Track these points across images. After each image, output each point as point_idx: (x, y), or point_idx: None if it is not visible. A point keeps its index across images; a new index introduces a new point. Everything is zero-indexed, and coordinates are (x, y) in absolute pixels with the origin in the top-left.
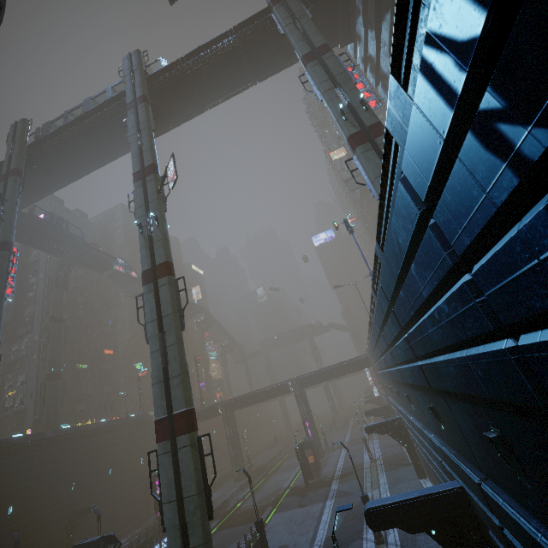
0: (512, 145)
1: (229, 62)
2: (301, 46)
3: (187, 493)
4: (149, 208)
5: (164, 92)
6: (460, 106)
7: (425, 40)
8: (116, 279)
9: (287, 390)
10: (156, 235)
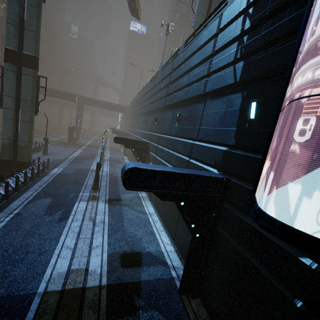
0: (245, 24)
1: None
2: None
3: (24, 97)
4: None
5: None
6: (247, 6)
7: None
8: None
9: (74, 99)
10: None
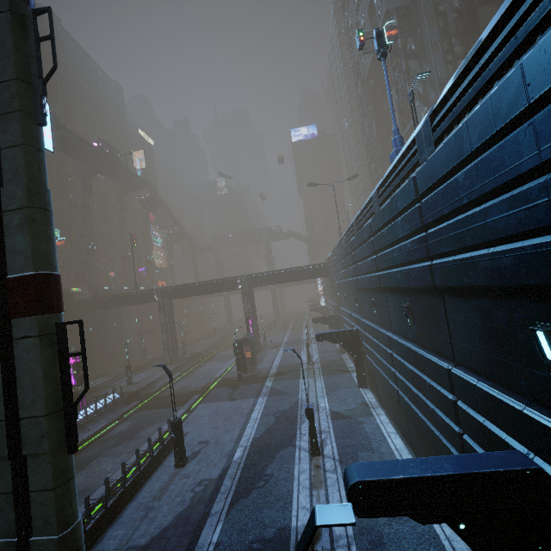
0: None
1: None
2: None
3: (26, 412)
4: None
5: None
6: None
7: None
8: None
9: (234, 286)
10: None
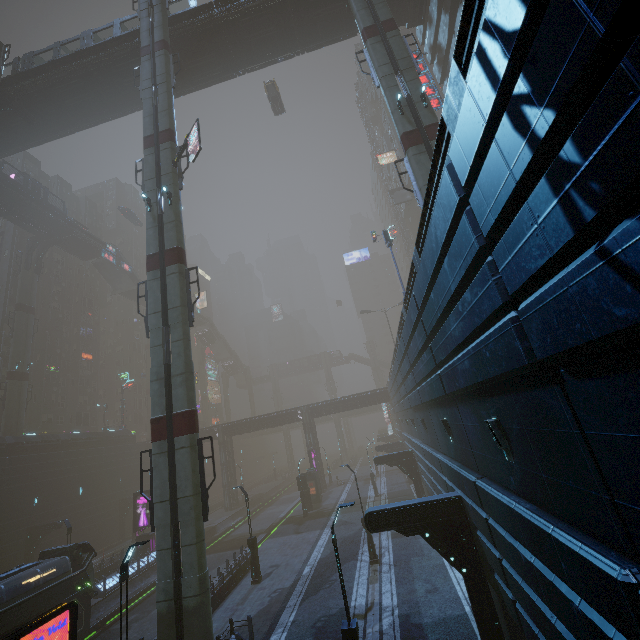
0: (530, 125)
1: (274, 19)
2: (364, 16)
3: (182, 494)
4: (161, 182)
5: (189, 42)
6: (501, 91)
7: (483, 26)
8: (104, 270)
9: (295, 418)
10: (167, 216)
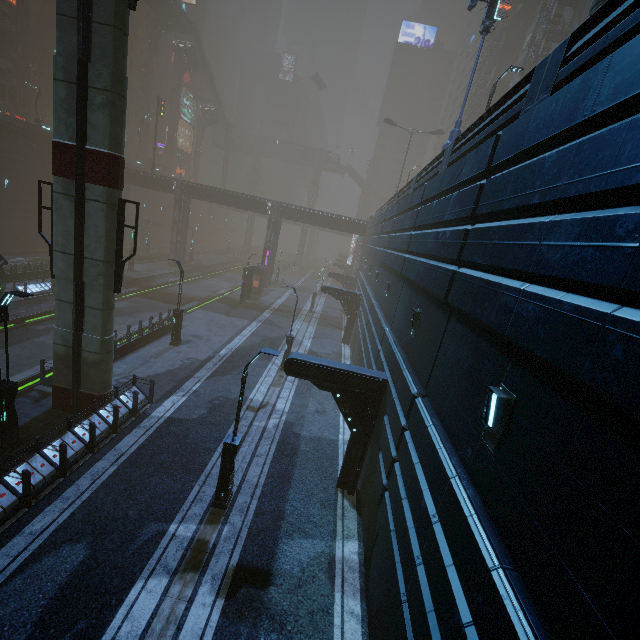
0: None
1: None
2: None
3: (90, 255)
4: None
5: None
6: None
7: None
8: None
9: (263, 209)
10: None
